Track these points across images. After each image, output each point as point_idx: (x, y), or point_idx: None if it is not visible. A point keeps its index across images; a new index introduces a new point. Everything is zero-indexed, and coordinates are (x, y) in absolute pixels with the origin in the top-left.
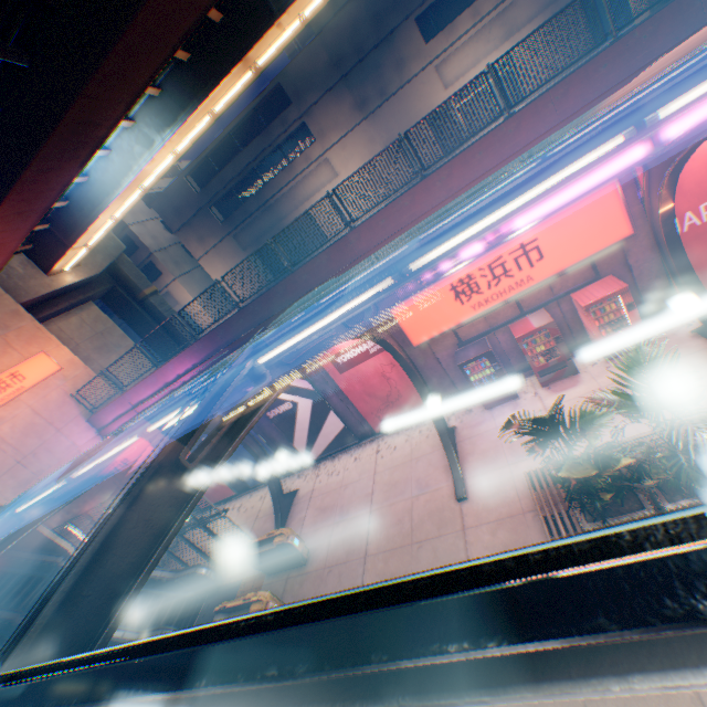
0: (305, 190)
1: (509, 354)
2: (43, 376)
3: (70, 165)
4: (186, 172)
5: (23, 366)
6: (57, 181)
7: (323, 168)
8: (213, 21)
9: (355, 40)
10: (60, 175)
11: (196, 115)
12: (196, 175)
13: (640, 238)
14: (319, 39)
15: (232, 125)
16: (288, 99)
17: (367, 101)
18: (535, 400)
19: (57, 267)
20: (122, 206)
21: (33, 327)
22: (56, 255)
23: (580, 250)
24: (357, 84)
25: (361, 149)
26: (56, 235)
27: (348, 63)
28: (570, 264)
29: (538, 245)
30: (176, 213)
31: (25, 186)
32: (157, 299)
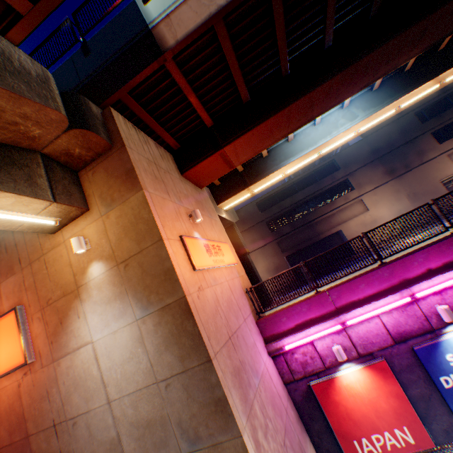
0: (339, 217)
1: None
2: (230, 260)
3: (367, 77)
4: (257, 200)
5: (221, 244)
6: (347, 90)
7: (355, 205)
8: (439, 47)
9: (387, 141)
10: (356, 83)
11: (395, 102)
12: (260, 203)
13: None
14: (364, 140)
15: (296, 177)
16: (334, 169)
17: (394, 169)
18: None
19: (225, 202)
20: (296, 164)
21: (219, 224)
22: (233, 191)
23: None
24: (387, 161)
25: (388, 195)
26: (242, 177)
27: (382, 151)
28: None
29: None
30: (241, 222)
31: (350, 72)
32: (249, 257)
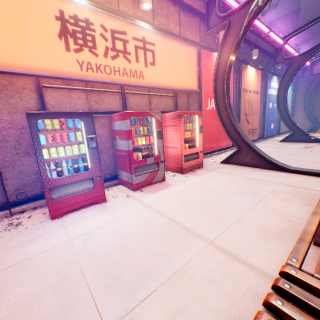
0: None
1: (101, 154)
2: None
3: None
4: None
5: None
6: None
7: None
8: None
9: None
10: None
11: None
12: None
13: (195, 101)
14: None
15: None
16: None
17: None
18: (131, 200)
19: None
20: None
21: None
22: None
23: (176, 79)
24: None
25: None
26: None
27: None
28: (169, 86)
29: (155, 52)
30: None
31: None
32: None
